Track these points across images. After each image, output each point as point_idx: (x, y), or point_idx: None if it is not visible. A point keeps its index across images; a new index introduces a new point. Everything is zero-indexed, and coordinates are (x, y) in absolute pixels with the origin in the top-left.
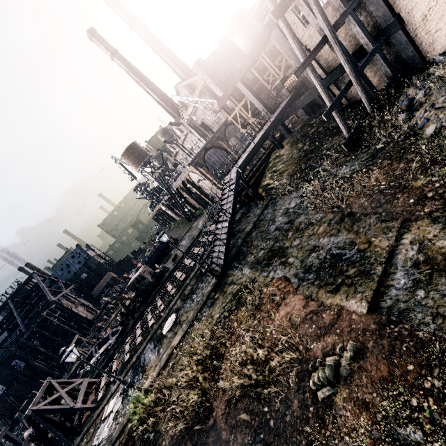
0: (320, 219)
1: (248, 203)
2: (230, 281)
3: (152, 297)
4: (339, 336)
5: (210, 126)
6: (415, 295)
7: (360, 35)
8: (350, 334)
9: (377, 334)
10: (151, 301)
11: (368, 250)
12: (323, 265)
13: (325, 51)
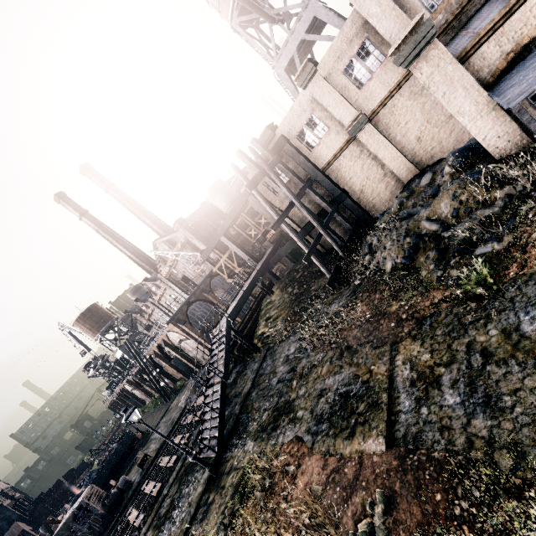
0: (321, 359)
1: (243, 359)
2: (229, 467)
3: None
4: (366, 490)
5: (193, 279)
6: (421, 414)
7: (319, 201)
8: (376, 481)
9: (400, 470)
10: None
11: (371, 379)
12: (333, 408)
13: (295, 212)
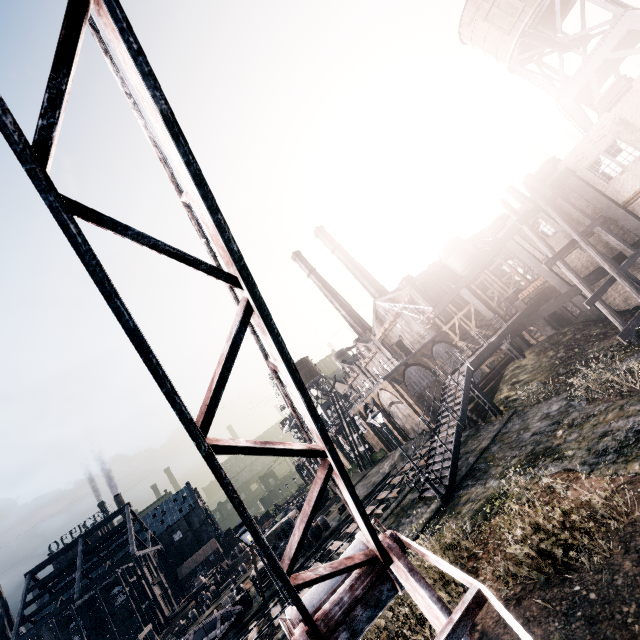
0: (604, 408)
1: (475, 424)
2: (464, 500)
3: (300, 565)
4: None
5: (414, 340)
6: None
7: (614, 242)
8: None
9: None
10: (297, 571)
11: None
12: (624, 443)
13: (571, 260)
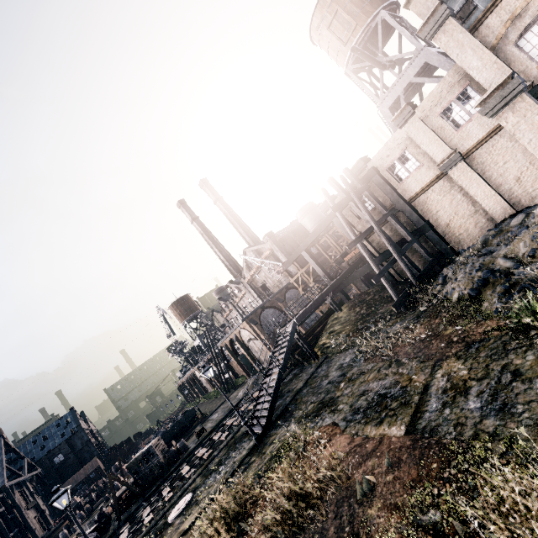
0: (371, 368)
1: (301, 364)
2: (271, 440)
3: (156, 488)
4: (378, 458)
5: (271, 286)
6: (443, 413)
7: (400, 230)
8: (388, 453)
9: (411, 447)
10: (153, 493)
11: (409, 385)
12: (370, 404)
13: (376, 237)
